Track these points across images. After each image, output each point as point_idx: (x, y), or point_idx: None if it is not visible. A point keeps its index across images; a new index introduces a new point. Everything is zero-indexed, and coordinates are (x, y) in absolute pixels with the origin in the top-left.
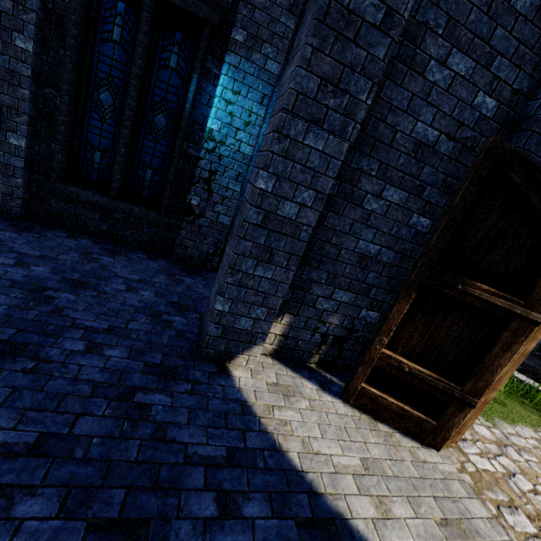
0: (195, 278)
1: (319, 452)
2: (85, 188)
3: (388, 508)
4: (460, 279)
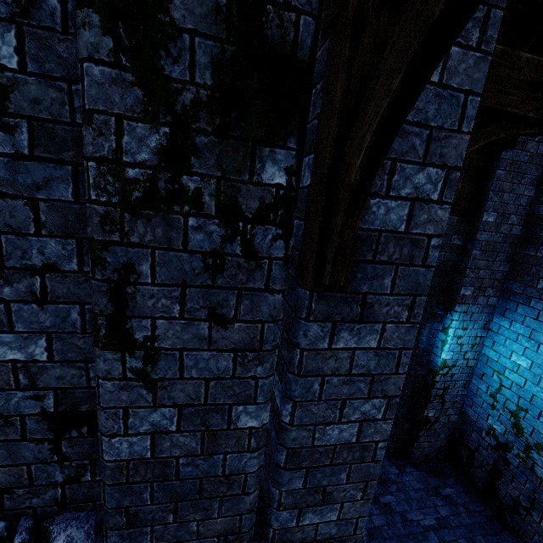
0: (450, 484)
1: None
2: None
3: None
4: None
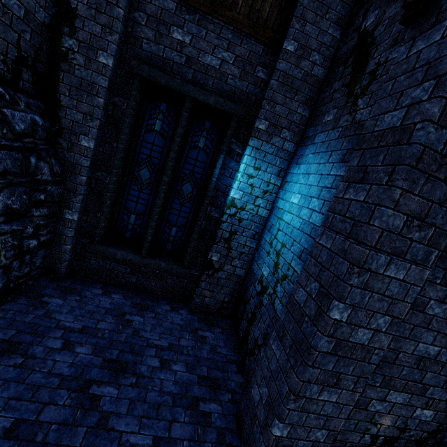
0: (215, 331)
1: None
2: (121, 246)
3: None
4: None
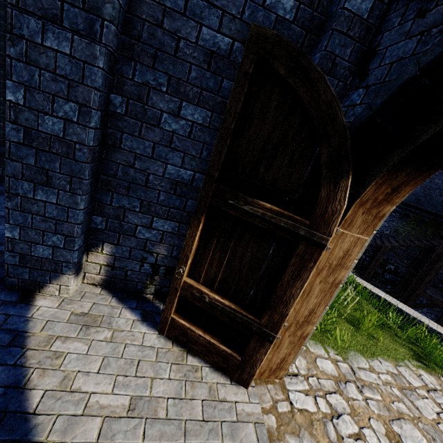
0: None
1: (77, 390)
2: None
3: None
4: (243, 197)
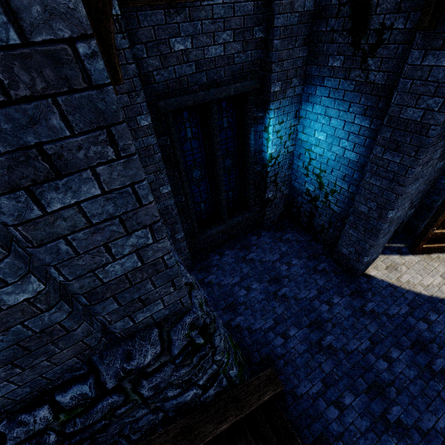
0: (288, 232)
1: (428, 285)
2: (209, 227)
3: None
4: None
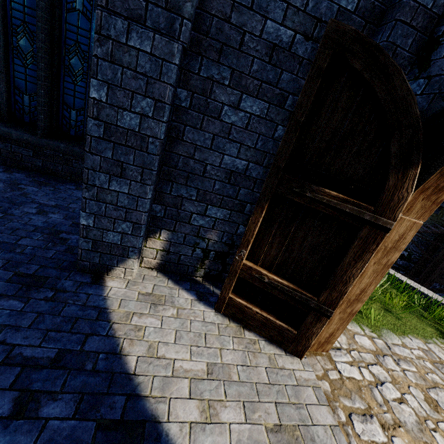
0: None
1: (163, 357)
2: (17, 128)
3: (216, 412)
4: (308, 186)
